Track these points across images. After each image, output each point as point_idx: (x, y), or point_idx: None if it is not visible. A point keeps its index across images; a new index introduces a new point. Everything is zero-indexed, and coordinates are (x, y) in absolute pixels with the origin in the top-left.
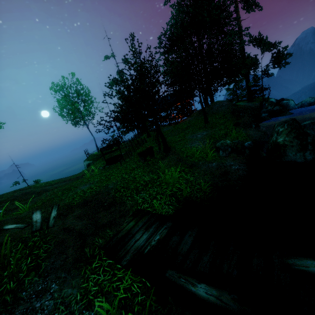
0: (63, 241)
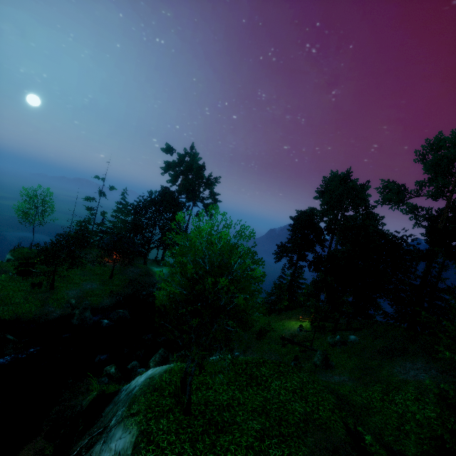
0: None
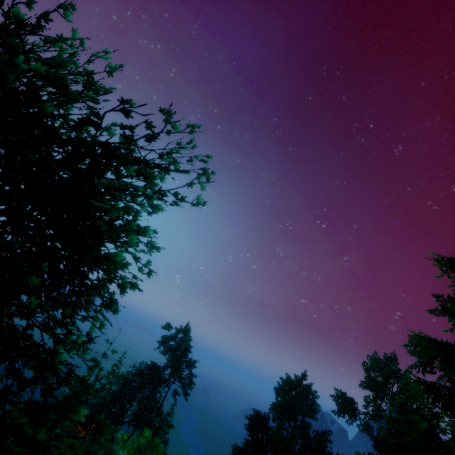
0: None
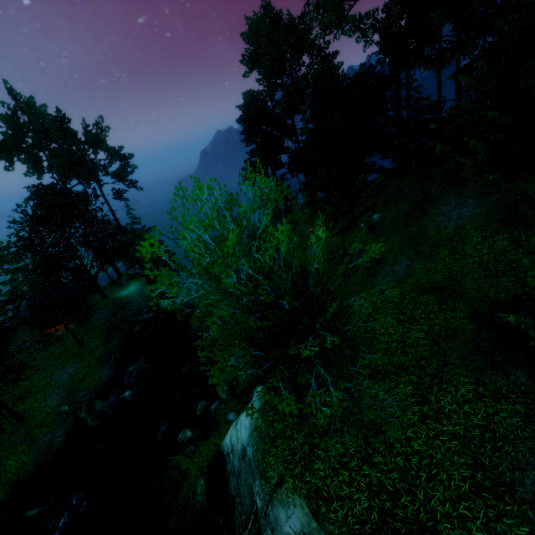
0: None
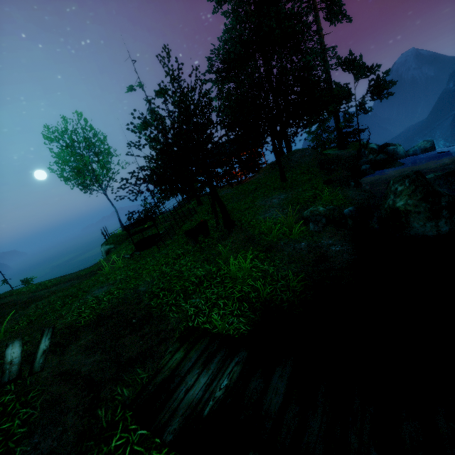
0: (58, 398)
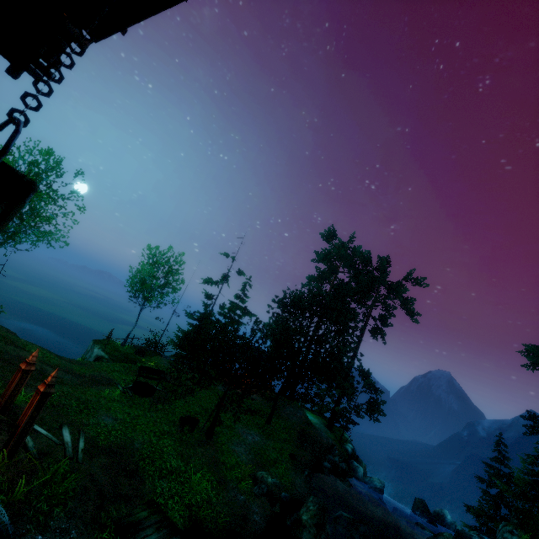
0: (87, 489)
